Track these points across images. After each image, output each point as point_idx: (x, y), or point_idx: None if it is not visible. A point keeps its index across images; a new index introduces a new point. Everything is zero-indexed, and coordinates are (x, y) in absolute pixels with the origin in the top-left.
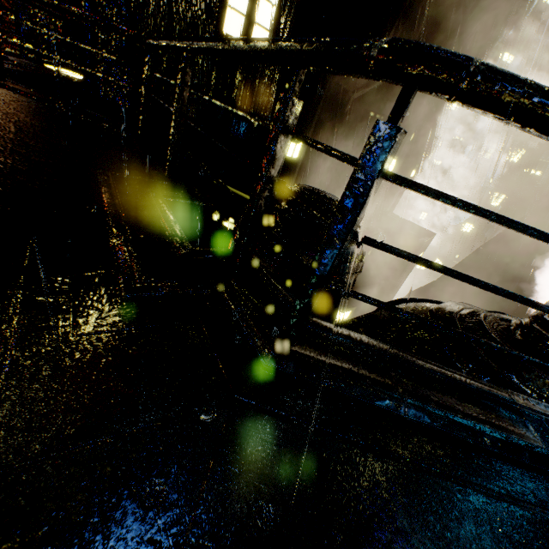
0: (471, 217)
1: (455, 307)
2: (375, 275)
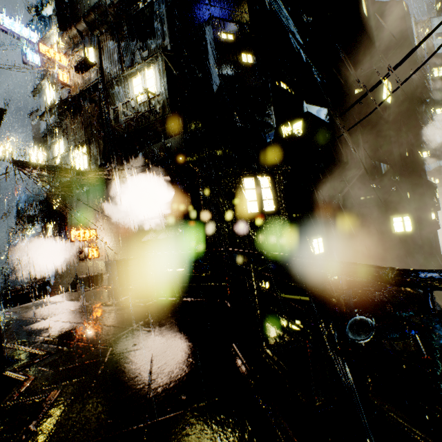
0: None
1: None
2: None
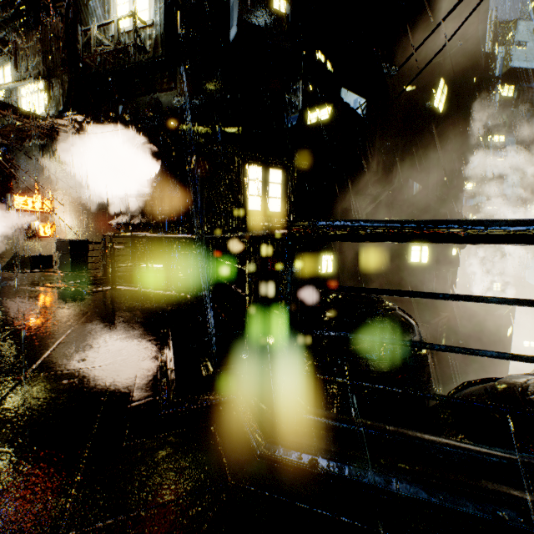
0: None
1: (518, 379)
2: (455, 365)
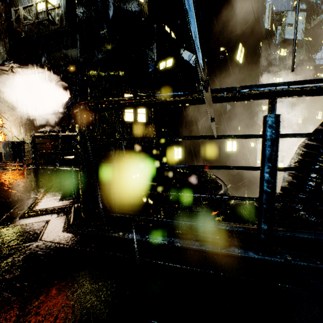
0: None
1: None
2: None
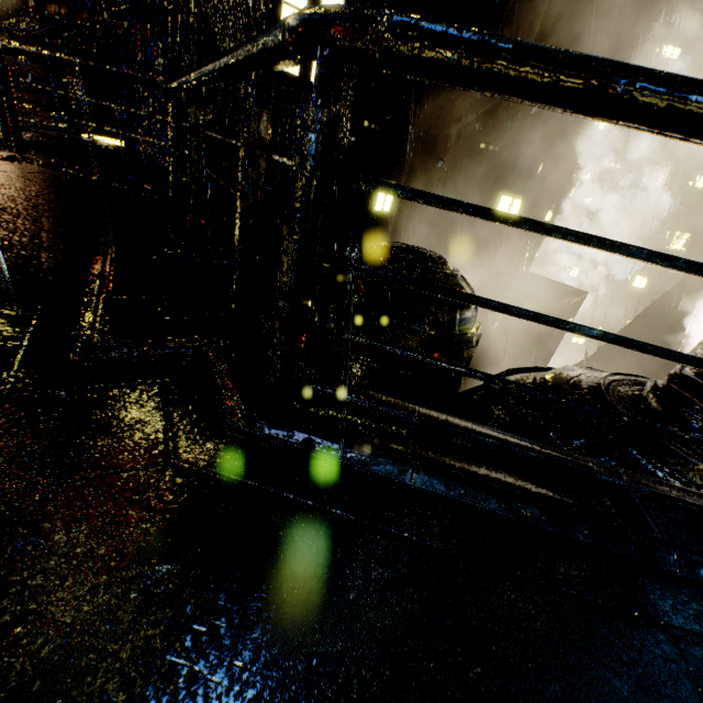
0: (643, 268)
1: (572, 372)
2: (500, 351)
